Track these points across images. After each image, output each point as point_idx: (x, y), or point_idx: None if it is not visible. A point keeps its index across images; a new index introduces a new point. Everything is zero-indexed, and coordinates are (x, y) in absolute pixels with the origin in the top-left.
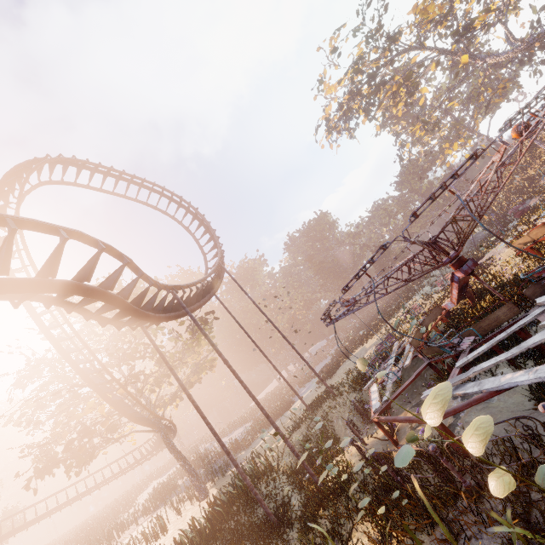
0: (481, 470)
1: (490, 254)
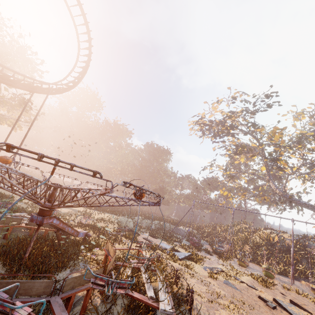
0: None
1: (156, 240)
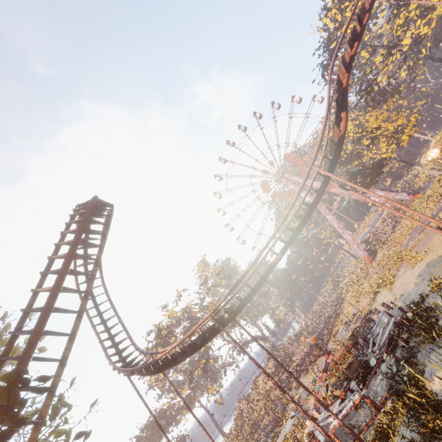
0: (406, 340)
1: (281, 438)
